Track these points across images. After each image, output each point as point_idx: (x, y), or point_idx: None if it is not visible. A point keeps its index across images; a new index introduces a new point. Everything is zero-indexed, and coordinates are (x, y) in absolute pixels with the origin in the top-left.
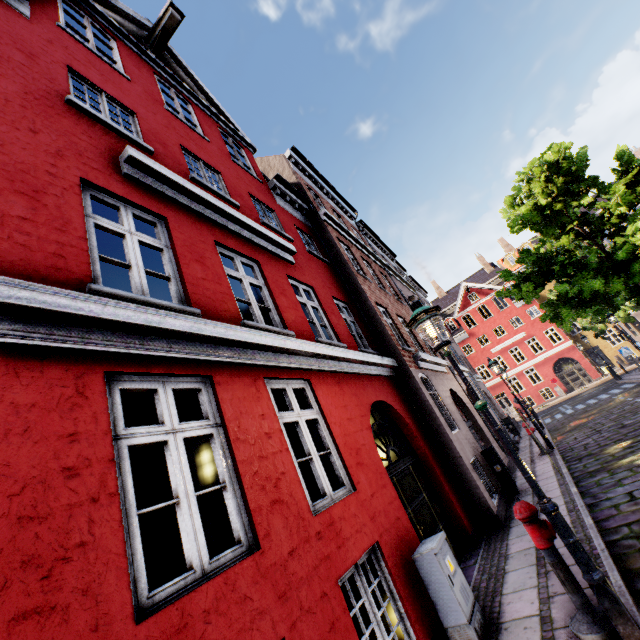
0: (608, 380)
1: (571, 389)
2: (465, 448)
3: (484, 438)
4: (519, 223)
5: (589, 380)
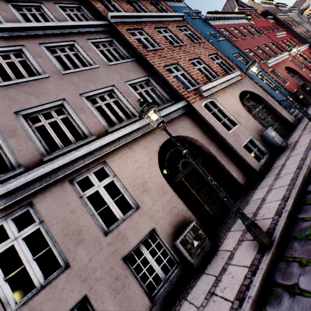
0: None
1: None
2: None
3: None
4: None
5: None
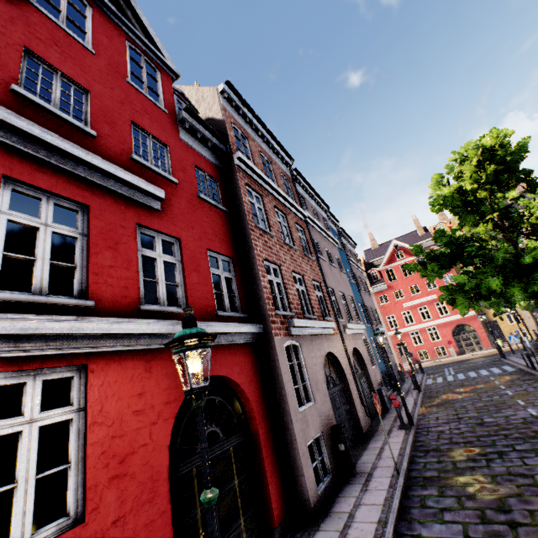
0: (496, 353)
1: (463, 352)
2: (310, 426)
3: (351, 402)
4: (441, 203)
5: (481, 348)
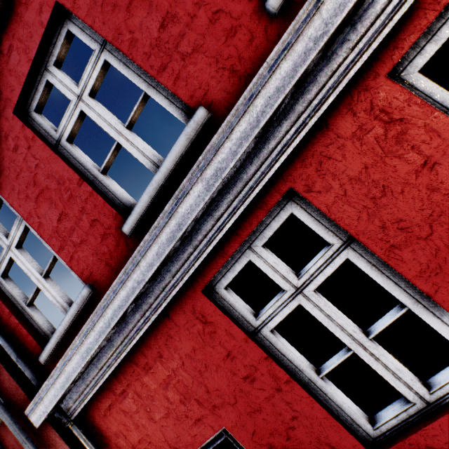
0: None
1: None
2: None
3: None
4: None
5: None
